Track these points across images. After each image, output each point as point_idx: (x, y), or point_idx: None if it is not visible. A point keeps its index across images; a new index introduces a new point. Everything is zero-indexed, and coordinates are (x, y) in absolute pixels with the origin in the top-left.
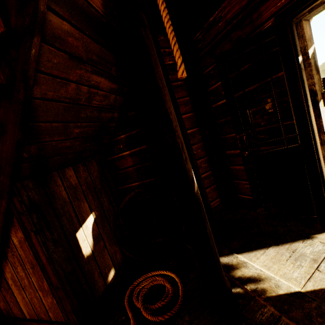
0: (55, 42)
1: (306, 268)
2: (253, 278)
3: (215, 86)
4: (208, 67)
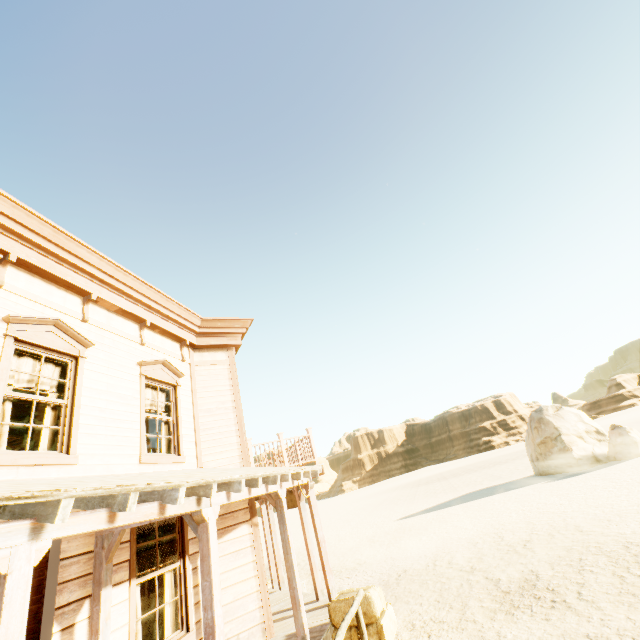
0: None
1: None
2: None
3: None
4: None
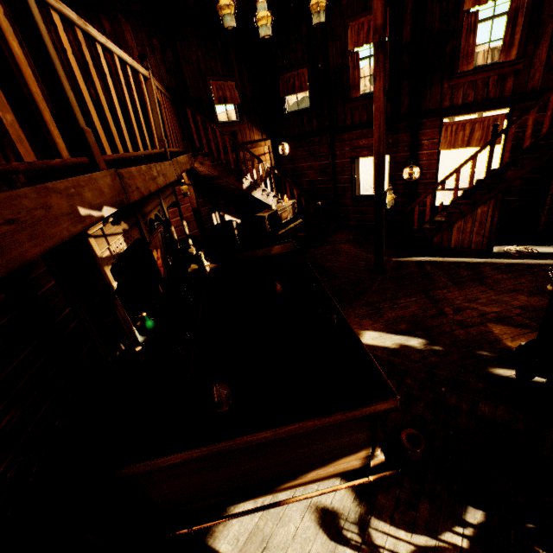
0: None
1: None
2: None
3: None
4: None
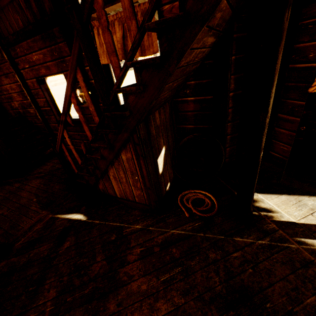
0: (209, 22)
1: (304, 212)
2: (266, 209)
3: (305, 44)
4: (310, 18)
